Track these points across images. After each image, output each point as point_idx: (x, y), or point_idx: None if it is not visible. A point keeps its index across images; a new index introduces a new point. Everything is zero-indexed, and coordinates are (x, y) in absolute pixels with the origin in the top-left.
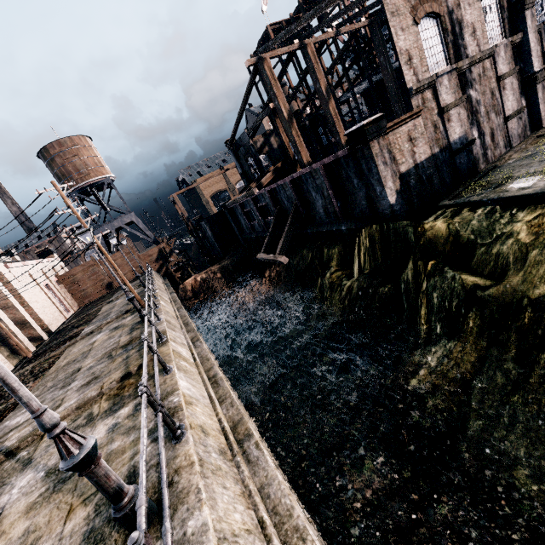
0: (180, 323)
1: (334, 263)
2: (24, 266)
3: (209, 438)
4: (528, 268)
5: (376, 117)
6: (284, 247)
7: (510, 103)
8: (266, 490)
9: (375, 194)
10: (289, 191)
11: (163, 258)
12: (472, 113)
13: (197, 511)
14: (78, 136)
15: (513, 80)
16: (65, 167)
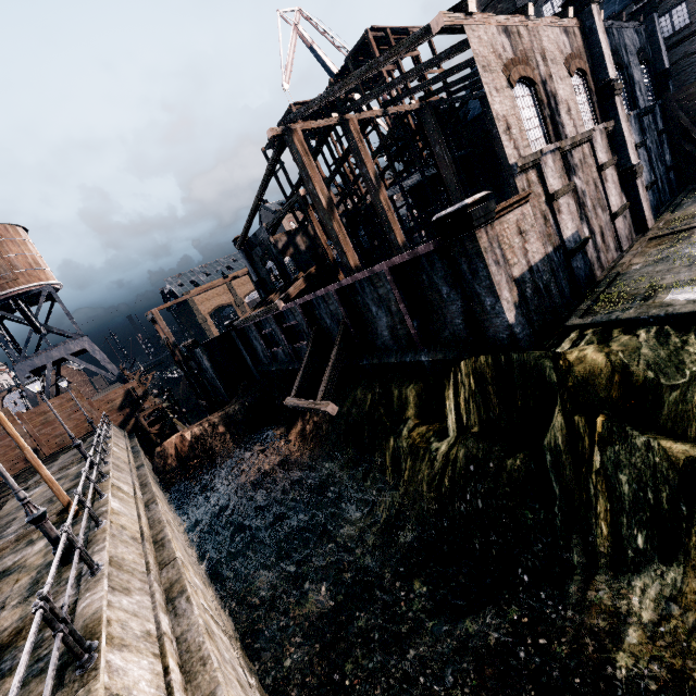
0: (147, 553)
1: (411, 412)
2: None
3: None
4: None
5: (483, 195)
6: (330, 388)
7: (614, 198)
8: None
9: (482, 309)
10: (335, 304)
11: (131, 404)
12: (579, 206)
13: None
14: (4, 225)
15: (612, 172)
16: None
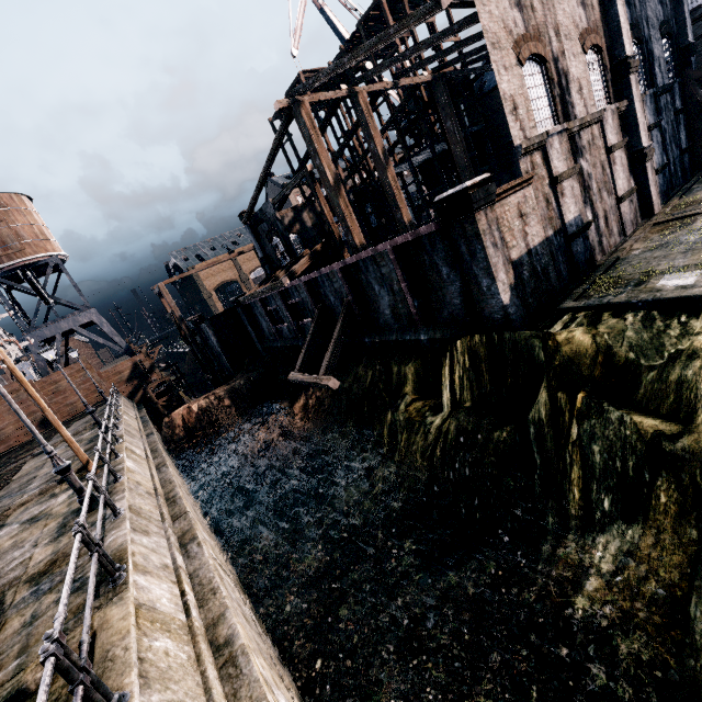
0: (161, 505)
1: (409, 389)
2: None
3: None
4: None
5: (484, 177)
6: (332, 364)
7: (621, 181)
8: None
9: (478, 290)
10: (339, 282)
11: (139, 376)
12: (584, 189)
13: None
14: (9, 194)
15: (622, 154)
16: None
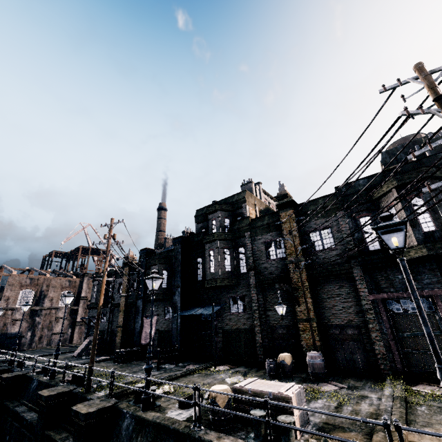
0: None
1: None
2: None
3: None
4: None
5: None
6: None
7: (59, 328)
8: None
9: None
10: None
11: None
12: (33, 325)
13: None
14: None
15: (65, 320)
16: None
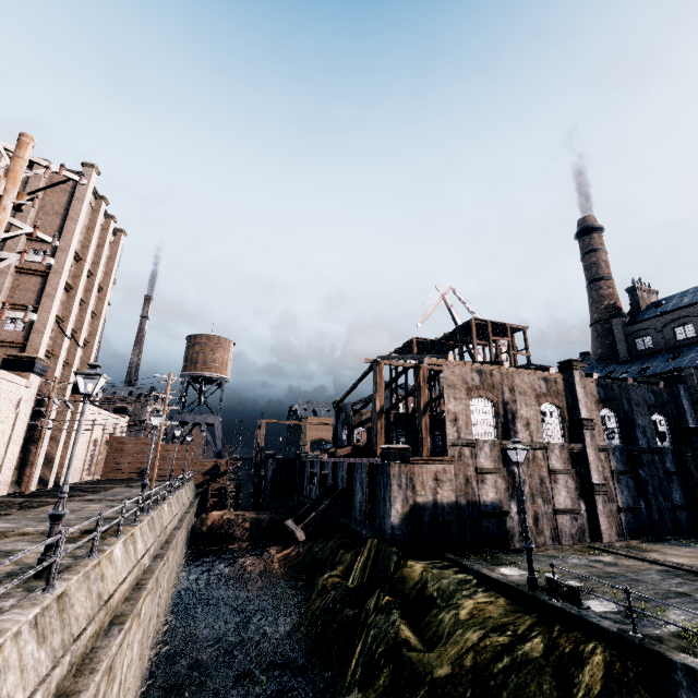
0: (163, 532)
1: (340, 566)
2: (97, 412)
3: (101, 583)
4: (448, 644)
5: (404, 446)
6: (311, 523)
7: (562, 498)
8: (99, 649)
9: (386, 509)
10: (345, 471)
11: (212, 474)
12: (513, 487)
13: (73, 575)
14: (226, 339)
15: (568, 479)
16: (198, 354)
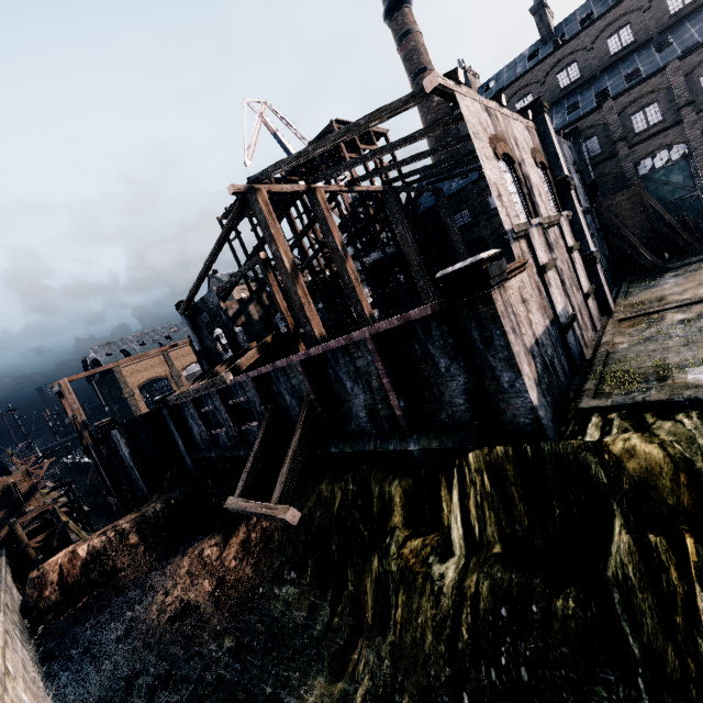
0: None
1: (399, 519)
2: None
3: None
4: None
5: (495, 251)
6: (290, 485)
7: (583, 279)
8: None
9: (496, 386)
10: (298, 378)
11: (8, 505)
12: (561, 282)
13: None
14: None
15: (578, 255)
16: None
